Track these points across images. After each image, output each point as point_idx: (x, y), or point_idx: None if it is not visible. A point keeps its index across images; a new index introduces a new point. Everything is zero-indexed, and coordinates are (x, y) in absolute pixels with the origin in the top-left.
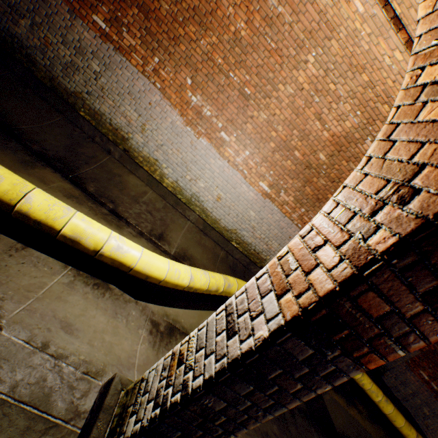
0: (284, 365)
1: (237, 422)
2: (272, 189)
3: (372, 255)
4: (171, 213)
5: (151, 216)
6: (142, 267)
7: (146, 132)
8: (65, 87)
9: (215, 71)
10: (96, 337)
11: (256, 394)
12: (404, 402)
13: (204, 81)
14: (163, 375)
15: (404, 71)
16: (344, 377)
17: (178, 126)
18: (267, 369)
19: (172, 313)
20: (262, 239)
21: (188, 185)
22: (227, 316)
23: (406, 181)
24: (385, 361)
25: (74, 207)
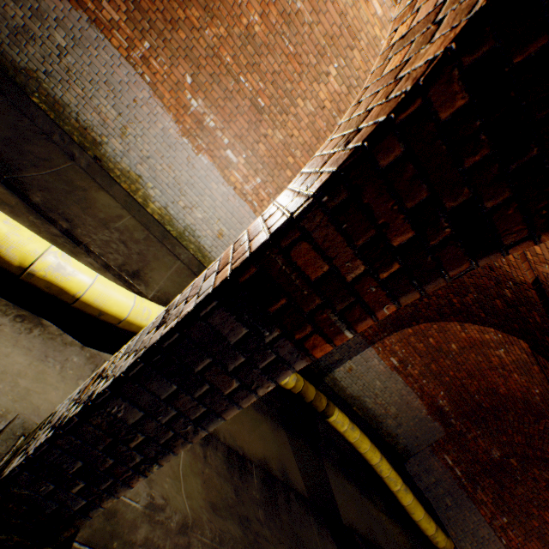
0: (214, 352)
1: (161, 443)
2: None
3: (307, 197)
4: (155, 247)
5: (125, 248)
6: (94, 298)
7: (128, 137)
8: (12, 60)
9: (223, 72)
10: (3, 378)
11: (182, 397)
12: (427, 493)
13: (209, 83)
14: (74, 399)
15: None
16: (289, 371)
17: (172, 135)
18: (193, 358)
19: None
20: None
21: (181, 214)
22: (165, 314)
23: (357, 128)
24: (333, 347)
25: None
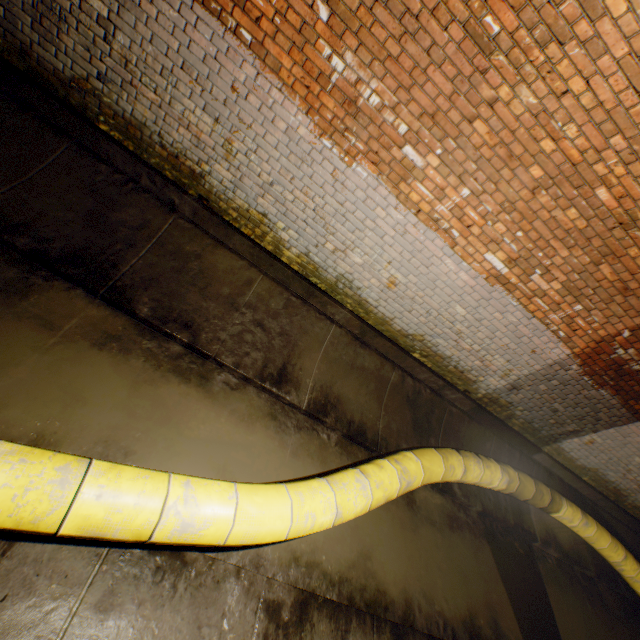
0: None
1: None
2: (512, 267)
3: None
4: (299, 315)
5: (263, 332)
6: (238, 540)
7: (236, 157)
8: (53, 70)
9: None
10: None
11: None
12: None
13: (365, 6)
14: None
15: None
16: None
17: (303, 138)
18: None
19: (305, 548)
20: (473, 352)
21: (330, 261)
22: None
23: None
24: None
25: (115, 365)
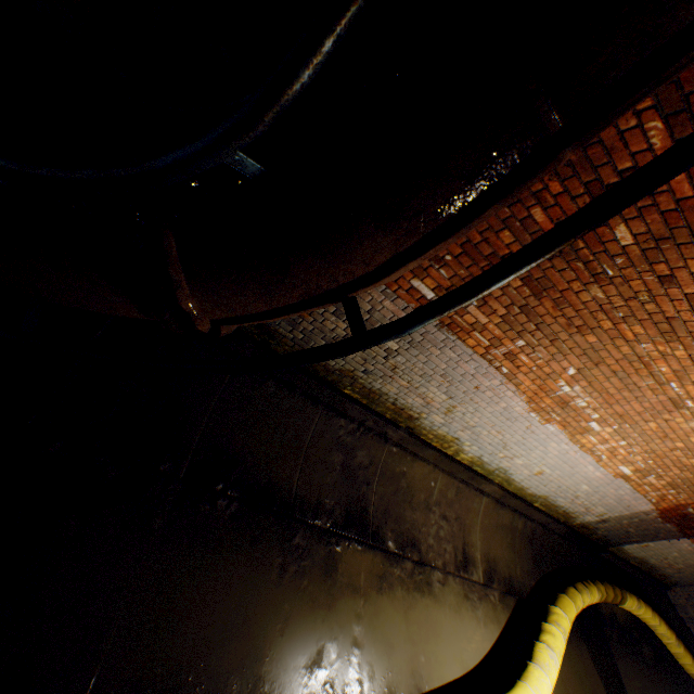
0: None
1: None
2: (636, 472)
3: None
4: (464, 496)
5: (446, 523)
6: None
7: (453, 413)
8: (324, 364)
9: (640, 372)
10: None
11: None
12: (689, 623)
13: (604, 376)
14: None
15: None
16: None
17: (515, 411)
18: None
19: None
20: (582, 504)
21: (496, 460)
22: None
23: None
24: None
25: (391, 603)
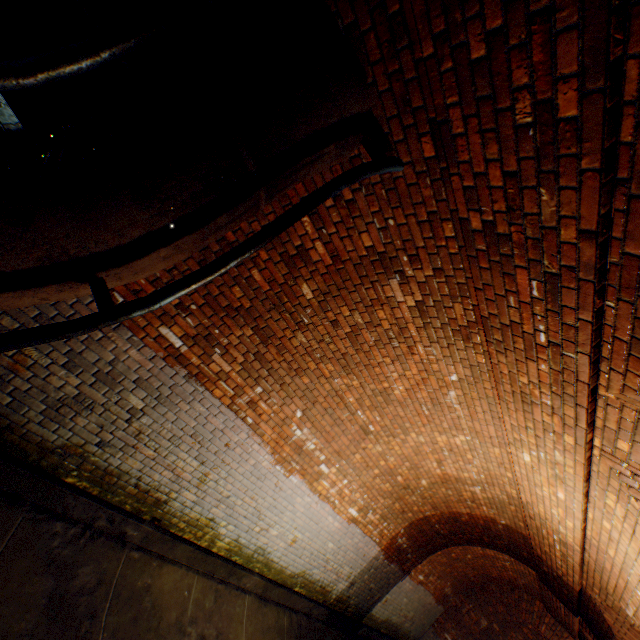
0: None
1: None
2: (360, 511)
3: None
4: (225, 601)
5: None
6: None
7: (207, 483)
8: (40, 440)
9: (340, 406)
10: None
11: None
12: None
13: (321, 414)
14: None
15: (565, 525)
16: None
17: (264, 466)
18: None
19: None
20: (333, 569)
21: (254, 538)
22: None
23: None
24: None
25: None
